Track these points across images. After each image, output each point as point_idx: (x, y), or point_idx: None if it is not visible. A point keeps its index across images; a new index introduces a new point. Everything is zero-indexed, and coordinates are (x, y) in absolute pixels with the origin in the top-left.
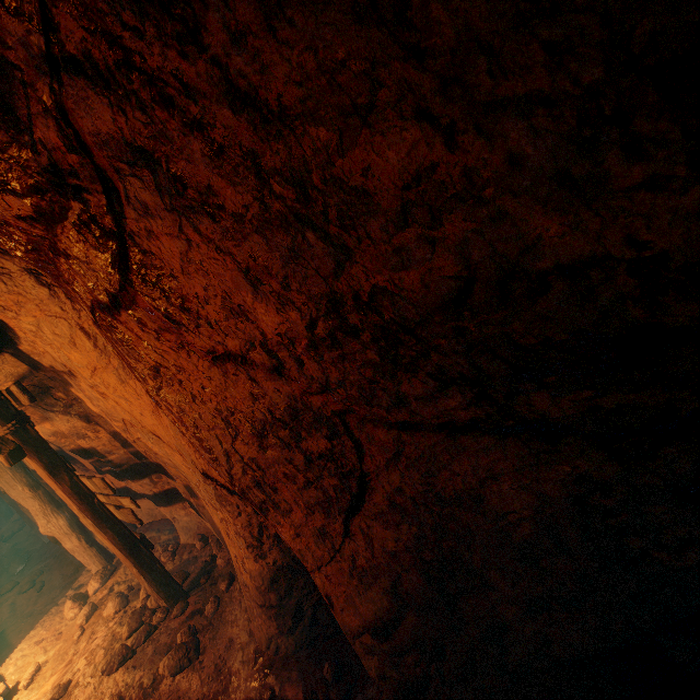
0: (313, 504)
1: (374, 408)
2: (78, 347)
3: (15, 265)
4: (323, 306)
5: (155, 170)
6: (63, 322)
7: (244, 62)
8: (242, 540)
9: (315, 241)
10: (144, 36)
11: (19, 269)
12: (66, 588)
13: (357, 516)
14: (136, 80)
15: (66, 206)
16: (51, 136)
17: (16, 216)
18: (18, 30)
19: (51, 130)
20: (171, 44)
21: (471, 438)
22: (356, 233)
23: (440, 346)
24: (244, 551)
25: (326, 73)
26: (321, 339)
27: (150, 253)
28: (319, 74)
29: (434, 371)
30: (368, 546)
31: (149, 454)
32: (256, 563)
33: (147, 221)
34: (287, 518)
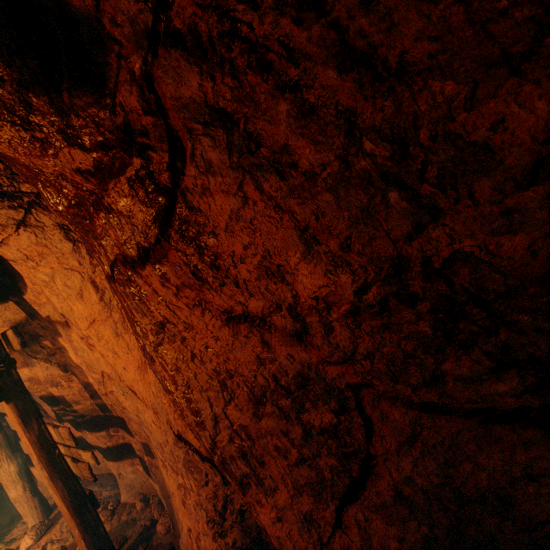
0: (302, 484)
1: (398, 384)
2: (84, 299)
3: (51, 219)
4: (383, 270)
5: (231, 129)
6: (77, 274)
7: (369, 23)
8: (202, 513)
9: (397, 201)
10: (259, 7)
11: (53, 224)
12: None
13: (353, 505)
14: (236, 48)
15: (127, 162)
16: (132, 100)
17: (76, 169)
18: (131, 9)
19: (133, 96)
20: (287, 12)
21: (511, 428)
22: (454, 193)
23: (518, 322)
24: (202, 526)
25: (475, 24)
26: (367, 305)
27: (197, 209)
28: (465, 26)
29: (494, 350)
30: (364, 543)
31: (114, 407)
32: (214, 542)
33: (205, 178)
34: (269, 498)
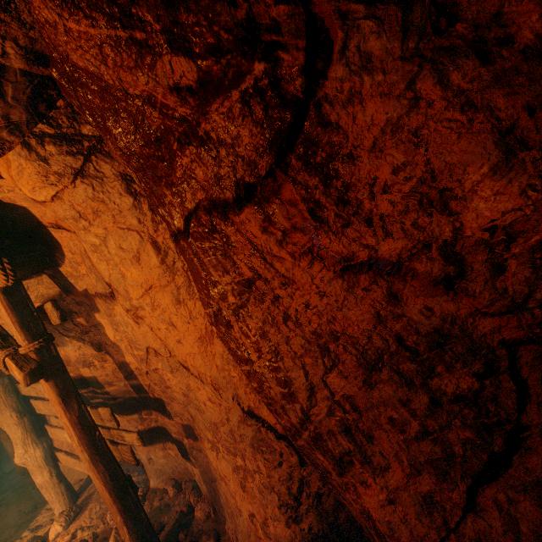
0: (422, 462)
1: None
2: (140, 262)
3: (113, 168)
4: None
5: (410, 4)
6: (135, 235)
7: None
8: (273, 497)
9: None
10: None
11: (114, 173)
12: (21, 528)
13: (492, 484)
14: None
15: (244, 70)
16: None
17: (173, 85)
18: None
19: None
20: None
21: None
22: None
23: None
24: (272, 511)
25: None
26: None
27: (333, 126)
28: None
29: None
30: (508, 528)
31: (152, 388)
32: (287, 528)
33: (357, 79)
34: (378, 478)
